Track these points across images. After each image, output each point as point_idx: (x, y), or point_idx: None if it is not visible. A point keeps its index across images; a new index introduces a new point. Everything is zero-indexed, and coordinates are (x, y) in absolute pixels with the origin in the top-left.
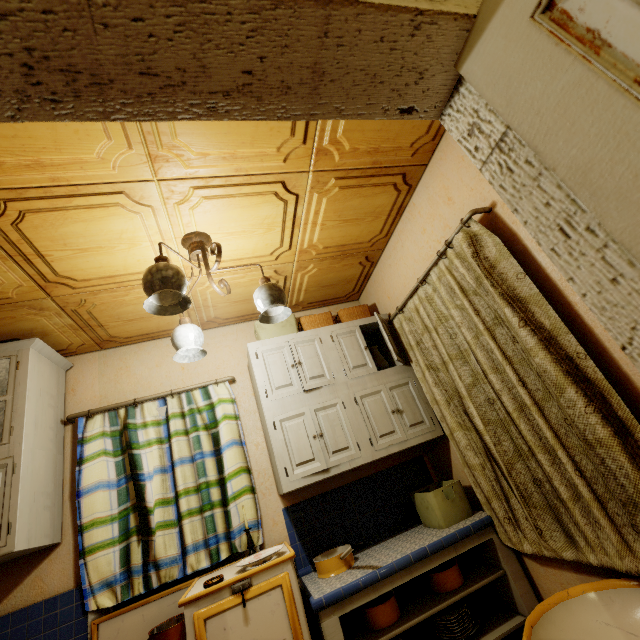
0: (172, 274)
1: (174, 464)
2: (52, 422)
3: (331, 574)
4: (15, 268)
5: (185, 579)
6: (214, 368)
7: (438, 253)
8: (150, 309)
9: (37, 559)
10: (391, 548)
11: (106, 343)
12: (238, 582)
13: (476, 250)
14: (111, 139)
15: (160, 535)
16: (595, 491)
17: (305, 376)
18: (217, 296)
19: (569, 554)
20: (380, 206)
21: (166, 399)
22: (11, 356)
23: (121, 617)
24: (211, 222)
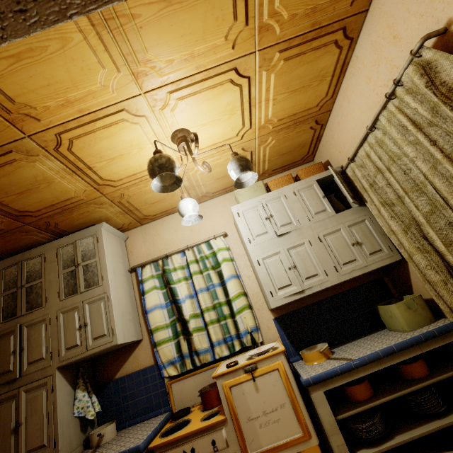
0: (165, 161)
1: (197, 292)
2: (123, 271)
3: (314, 362)
4: (79, 179)
5: (215, 361)
6: (212, 228)
7: (386, 95)
8: (156, 189)
9: (132, 348)
10: (361, 346)
11: (143, 220)
12: (248, 366)
13: (430, 78)
14: (105, 68)
15: (196, 335)
16: None
17: (276, 225)
18: (204, 176)
19: None
20: (323, 68)
21: (185, 252)
22: (93, 235)
23: (182, 381)
24: (188, 118)
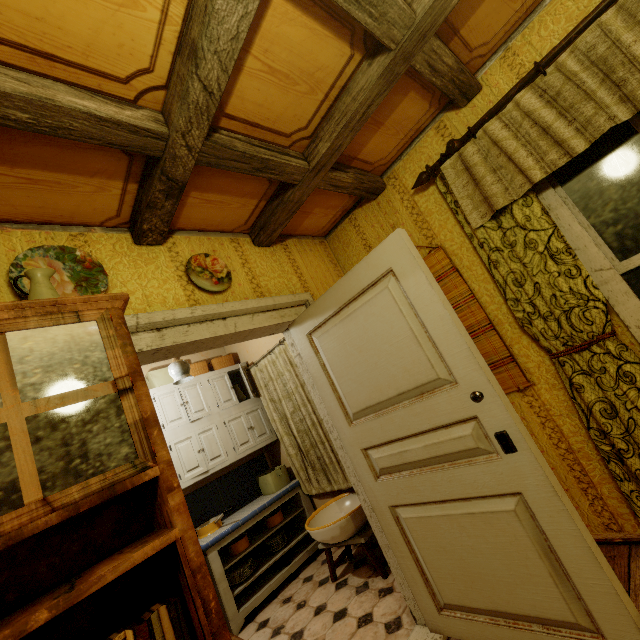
0: None
1: None
2: None
3: (209, 533)
4: None
5: None
6: None
7: (280, 341)
8: None
9: None
10: (245, 511)
11: None
12: None
13: None
14: None
15: None
16: (337, 458)
17: (191, 411)
18: None
19: (329, 489)
20: None
21: None
22: None
23: None
24: None
